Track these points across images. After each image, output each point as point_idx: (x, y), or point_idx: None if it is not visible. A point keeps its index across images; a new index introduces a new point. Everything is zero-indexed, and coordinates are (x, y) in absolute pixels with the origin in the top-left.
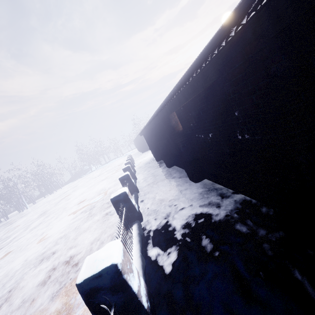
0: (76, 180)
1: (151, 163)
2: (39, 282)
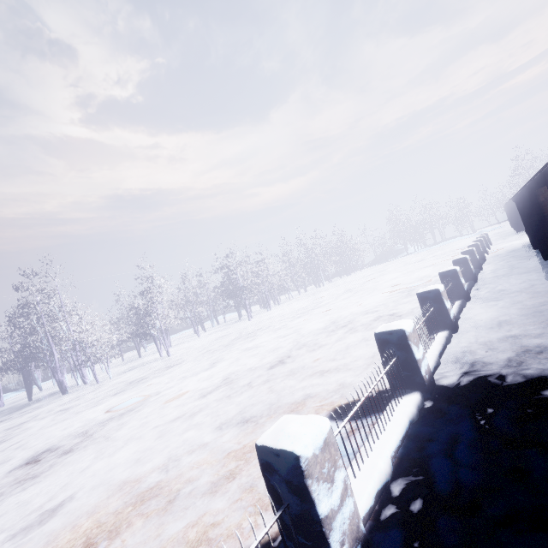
0: (380, 263)
1: (522, 251)
2: (370, 320)
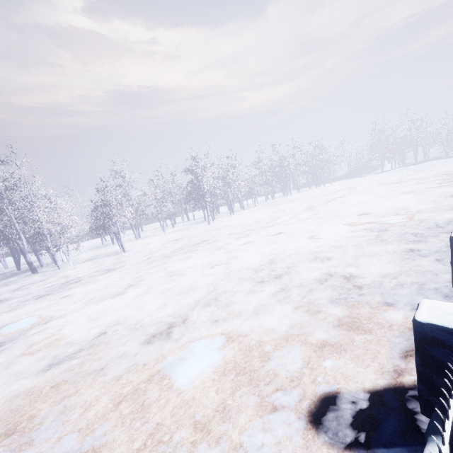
0: (352, 178)
1: None
2: (314, 277)
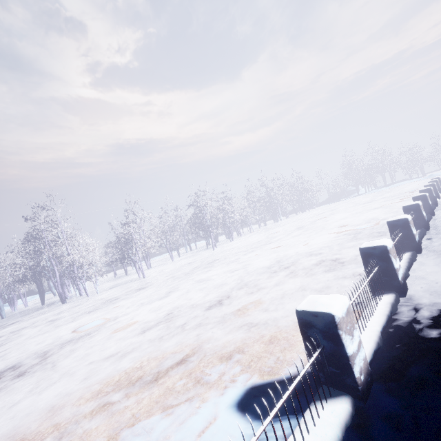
0: (333, 202)
1: None
2: (312, 264)
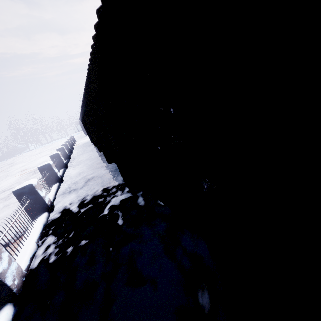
0: (8, 159)
1: (88, 143)
2: (8, 194)
